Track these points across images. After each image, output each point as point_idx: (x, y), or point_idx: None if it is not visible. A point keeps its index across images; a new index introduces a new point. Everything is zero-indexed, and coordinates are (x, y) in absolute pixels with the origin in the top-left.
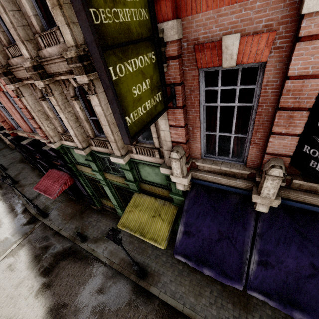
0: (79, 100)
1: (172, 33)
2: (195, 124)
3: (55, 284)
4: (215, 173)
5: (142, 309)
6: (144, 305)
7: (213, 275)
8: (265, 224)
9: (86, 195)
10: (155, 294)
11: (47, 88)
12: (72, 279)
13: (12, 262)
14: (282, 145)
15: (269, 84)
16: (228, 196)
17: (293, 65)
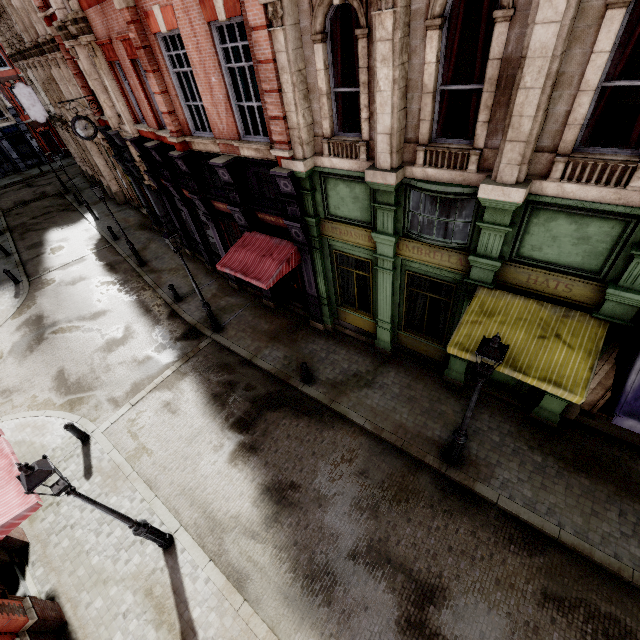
0: (443, 31)
1: None
2: None
3: (266, 449)
4: None
5: (462, 520)
6: (464, 512)
7: None
8: None
9: (313, 297)
10: (488, 497)
11: None
12: (297, 445)
13: (170, 400)
14: None
15: None
16: None
17: None
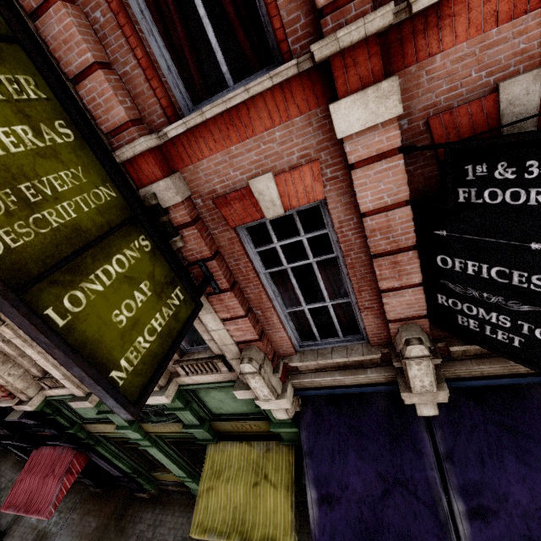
0: None
1: (171, 195)
2: (263, 305)
3: None
4: (329, 369)
5: None
6: None
7: None
8: (447, 431)
9: (121, 477)
10: None
11: None
12: None
13: None
14: (406, 304)
15: (344, 225)
16: (367, 399)
17: (361, 198)
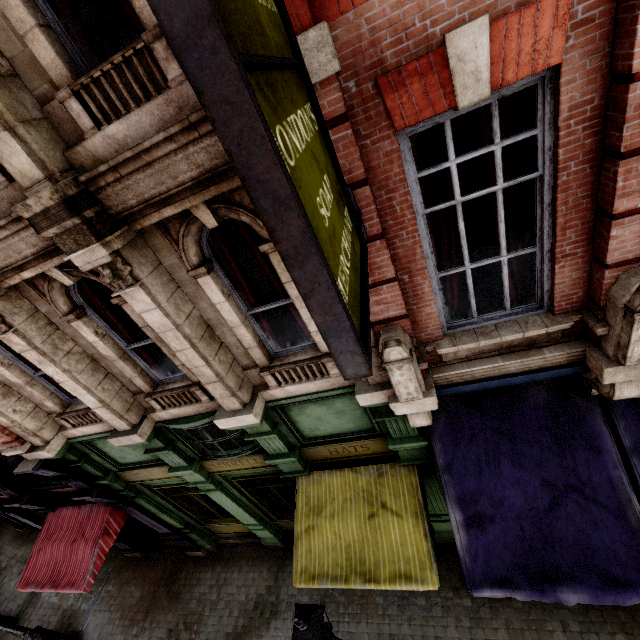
0: (89, 315)
1: (323, 59)
2: (414, 265)
3: None
4: (486, 355)
5: None
6: None
7: (588, 598)
8: (632, 420)
9: (169, 534)
10: None
11: None
12: None
13: None
14: None
15: (575, 113)
16: (521, 395)
17: None
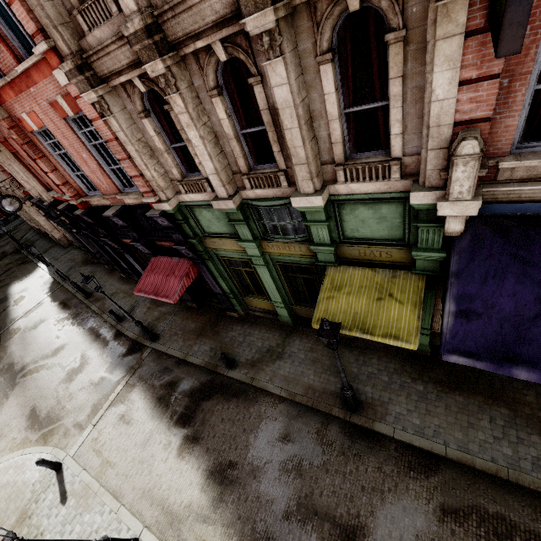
0: (224, 95)
1: None
2: (520, 68)
3: (205, 436)
4: (540, 179)
5: (369, 459)
6: (370, 452)
7: (536, 378)
8: None
9: (220, 294)
10: (386, 433)
11: (167, 76)
12: (230, 426)
13: (124, 412)
14: None
15: None
16: None
17: None
